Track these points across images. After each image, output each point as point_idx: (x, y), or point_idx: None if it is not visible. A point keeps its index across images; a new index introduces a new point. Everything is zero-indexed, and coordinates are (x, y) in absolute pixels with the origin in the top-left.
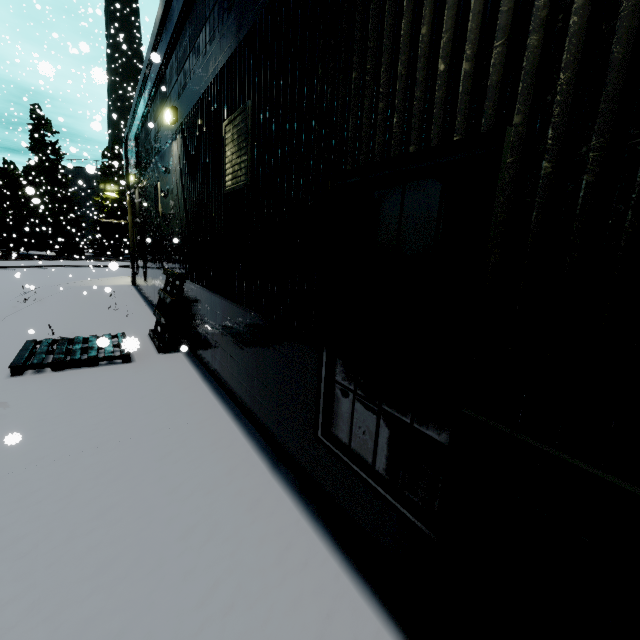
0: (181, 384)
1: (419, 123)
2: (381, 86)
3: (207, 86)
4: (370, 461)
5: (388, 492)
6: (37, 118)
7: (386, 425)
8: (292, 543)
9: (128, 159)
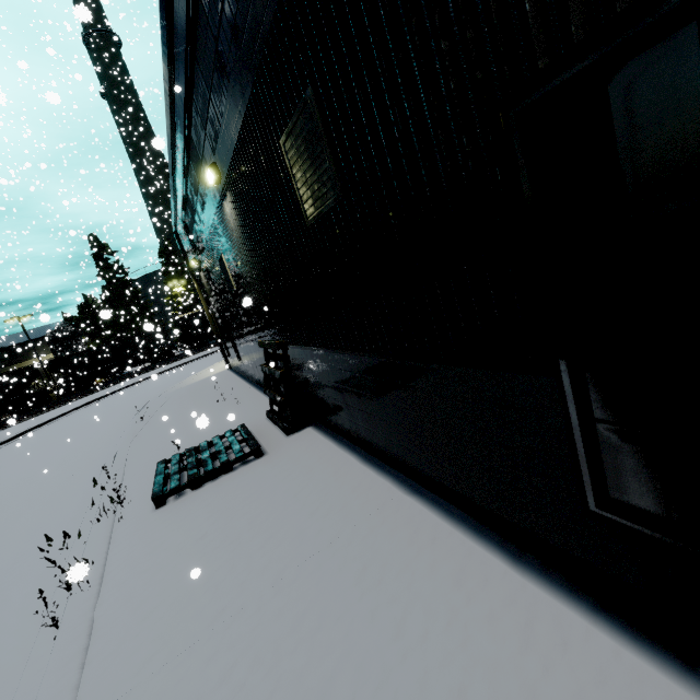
0: (329, 467)
1: None
2: None
3: (244, 114)
4: None
5: None
6: (96, 246)
7: None
8: None
9: (183, 247)
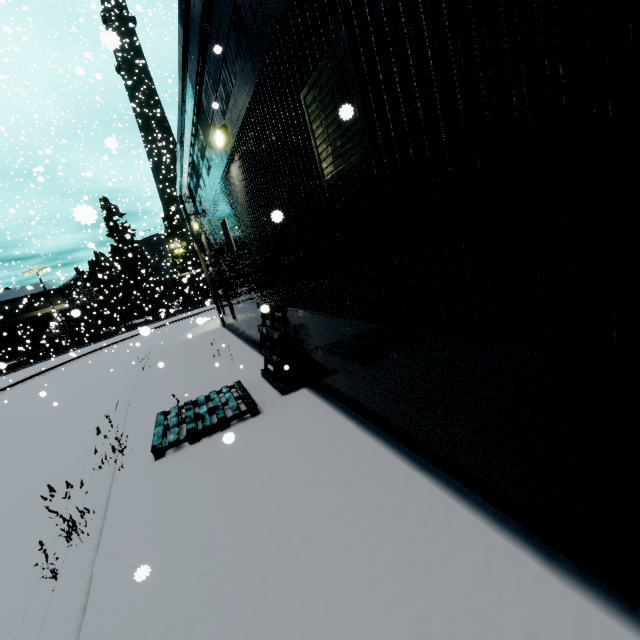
0: (327, 432)
1: None
2: None
3: (260, 69)
4: None
5: None
6: (107, 208)
7: None
8: None
9: (186, 211)
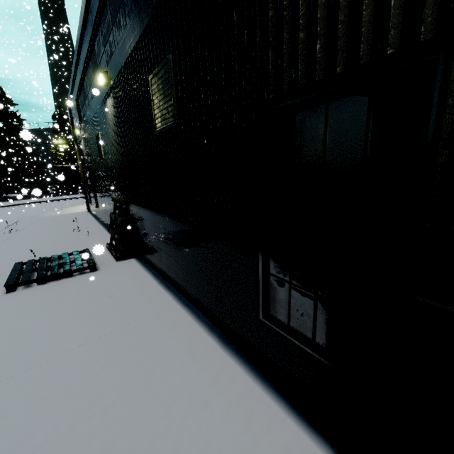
0: (138, 284)
1: (346, 44)
2: (301, 17)
3: (131, 50)
4: (310, 337)
5: (332, 363)
6: (0, 95)
7: (324, 308)
8: (253, 409)
9: (72, 118)
